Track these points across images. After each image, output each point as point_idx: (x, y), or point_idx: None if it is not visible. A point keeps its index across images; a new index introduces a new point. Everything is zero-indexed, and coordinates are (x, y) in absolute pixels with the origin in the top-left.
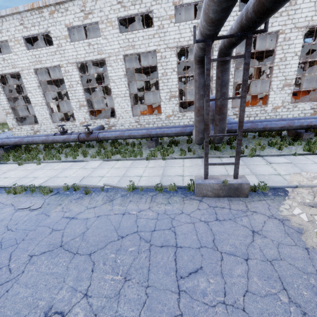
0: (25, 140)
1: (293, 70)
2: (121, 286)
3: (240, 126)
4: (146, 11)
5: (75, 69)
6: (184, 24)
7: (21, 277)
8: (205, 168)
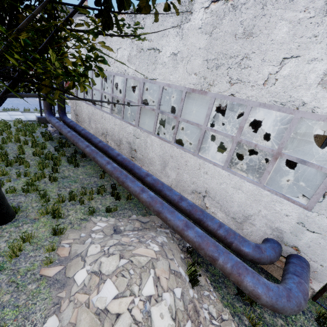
0: None
1: None
2: None
3: None
4: None
5: None
6: None
7: None
8: None
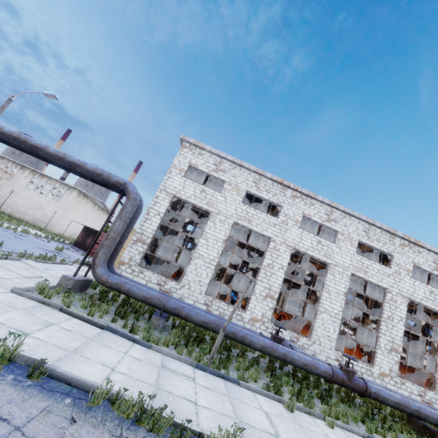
0: (230, 328)
1: None
2: None
3: None
4: (387, 252)
5: (288, 253)
6: (419, 283)
7: None
8: None
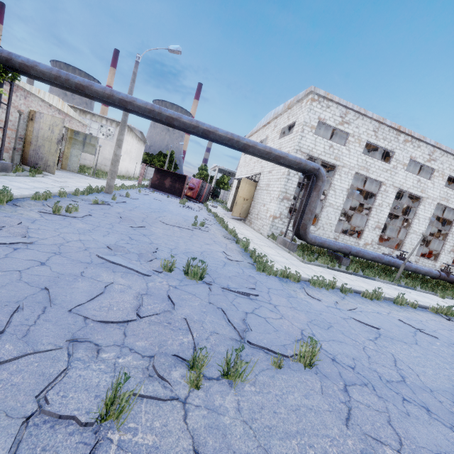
0: (386, 259)
1: None
2: None
3: None
4: None
5: (394, 193)
6: None
7: None
8: None
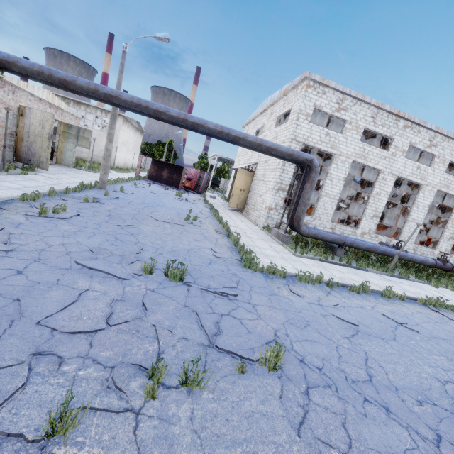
0: (381, 249)
1: None
2: None
3: None
4: None
5: (393, 181)
6: None
7: None
8: None
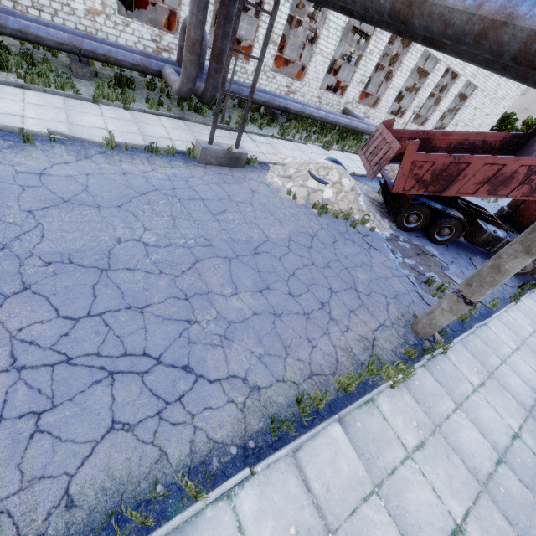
0: None
1: (282, 22)
2: (174, 222)
3: (252, 92)
4: None
5: None
6: None
7: (44, 227)
8: (212, 131)
